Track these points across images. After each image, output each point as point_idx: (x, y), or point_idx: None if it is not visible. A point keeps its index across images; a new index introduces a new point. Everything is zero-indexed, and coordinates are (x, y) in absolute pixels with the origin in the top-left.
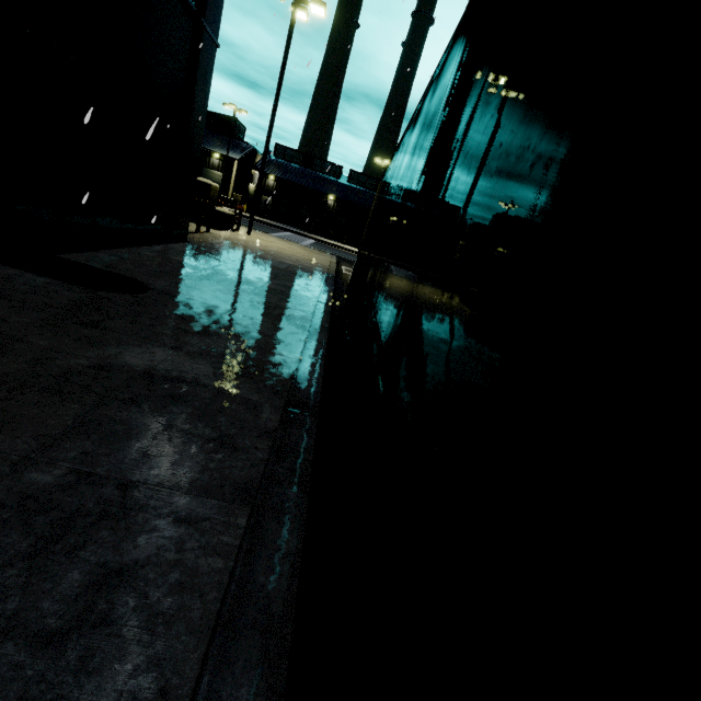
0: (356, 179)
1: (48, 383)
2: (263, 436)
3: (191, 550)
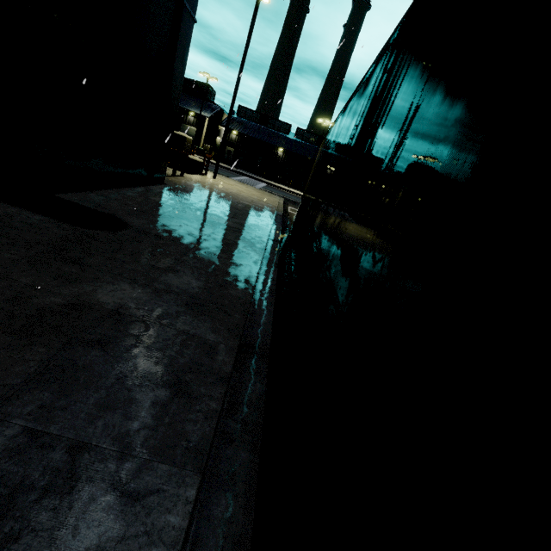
0: (301, 135)
1: (21, 324)
2: (217, 382)
3: (134, 537)
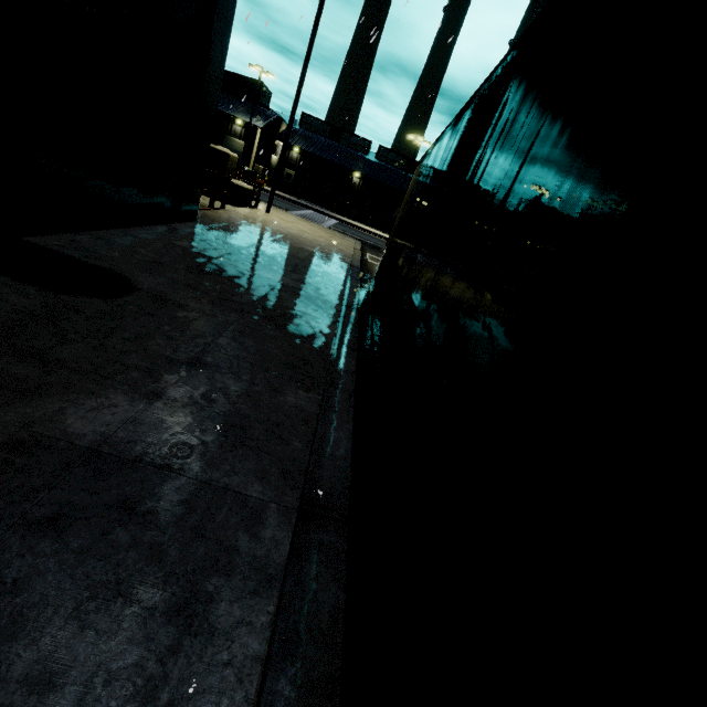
0: (385, 156)
1: None
2: (263, 588)
3: None
